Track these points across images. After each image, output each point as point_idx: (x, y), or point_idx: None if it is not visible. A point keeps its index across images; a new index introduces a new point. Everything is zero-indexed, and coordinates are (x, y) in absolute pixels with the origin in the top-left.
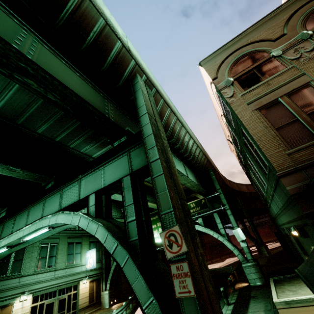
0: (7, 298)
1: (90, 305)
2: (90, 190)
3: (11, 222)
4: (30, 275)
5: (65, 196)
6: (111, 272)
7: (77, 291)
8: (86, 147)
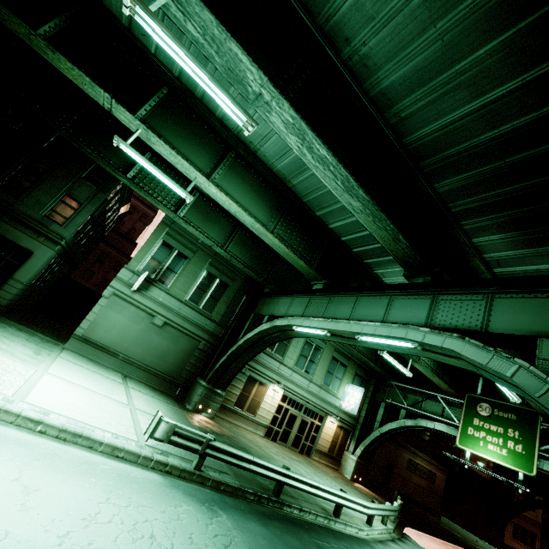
0: (266, 377)
1: (328, 454)
2: (522, 324)
3: (323, 300)
4: (288, 368)
5: (443, 308)
6: (371, 436)
7: (321, 424)
8: (489, 237)
